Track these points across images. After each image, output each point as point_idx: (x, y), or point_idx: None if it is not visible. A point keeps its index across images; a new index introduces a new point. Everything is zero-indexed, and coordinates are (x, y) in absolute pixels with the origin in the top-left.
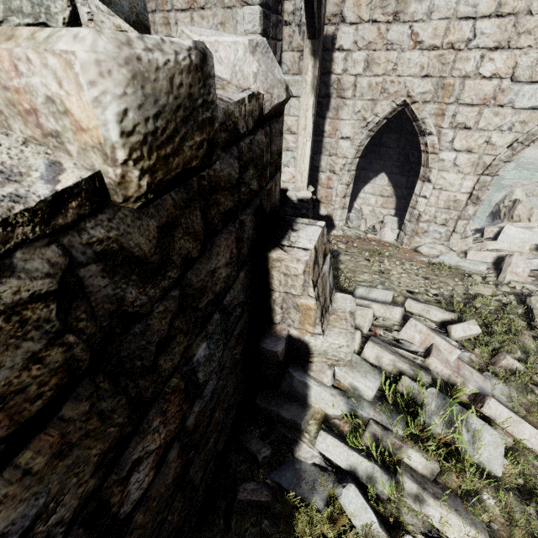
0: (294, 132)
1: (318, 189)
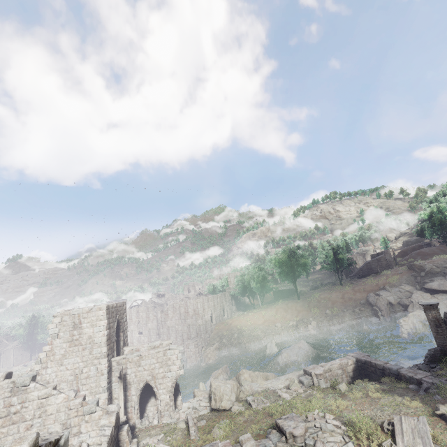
0: (117, 398)
1: (128, 415)
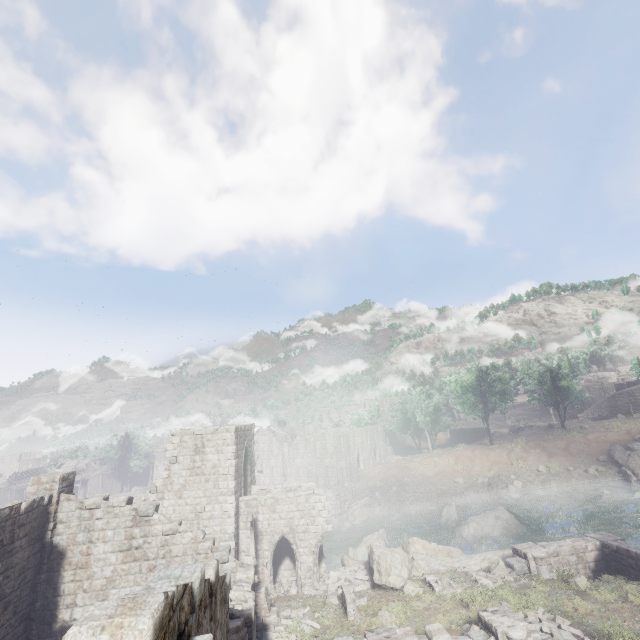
0: (245, 551)
1: (258, 575)
